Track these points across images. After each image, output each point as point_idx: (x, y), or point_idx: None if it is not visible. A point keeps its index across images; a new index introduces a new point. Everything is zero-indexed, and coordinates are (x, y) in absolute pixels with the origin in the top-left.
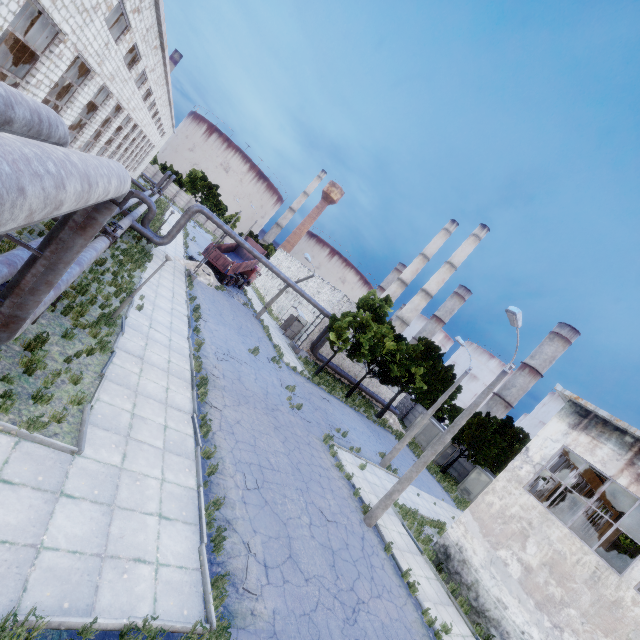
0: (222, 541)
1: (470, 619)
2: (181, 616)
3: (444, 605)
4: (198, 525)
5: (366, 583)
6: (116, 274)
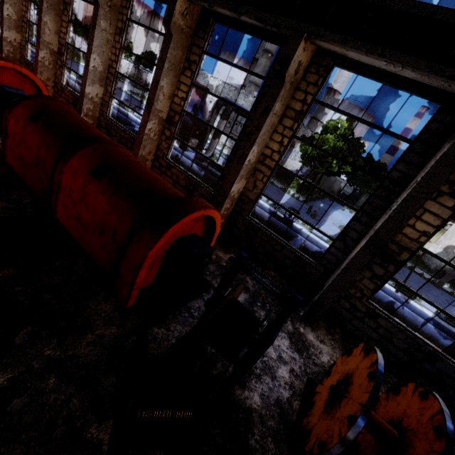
0: None
1: None
2: None
3: None
4: None
5: None
6: None
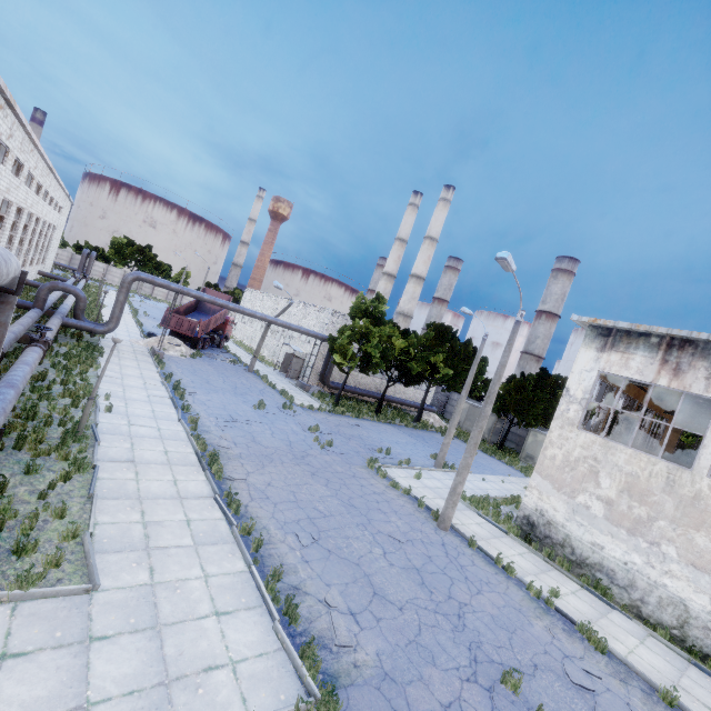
0: (295, 609)
1: (574, 574)
2: (279, 703)
3: (545, 572)
4: (263, 605)
5: (462, 585)
6: (66, 383)
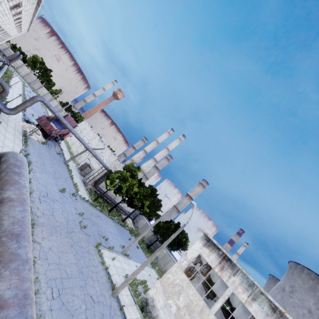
0: None
1: None
2: None
3: None
4: None
5: None
6: None
